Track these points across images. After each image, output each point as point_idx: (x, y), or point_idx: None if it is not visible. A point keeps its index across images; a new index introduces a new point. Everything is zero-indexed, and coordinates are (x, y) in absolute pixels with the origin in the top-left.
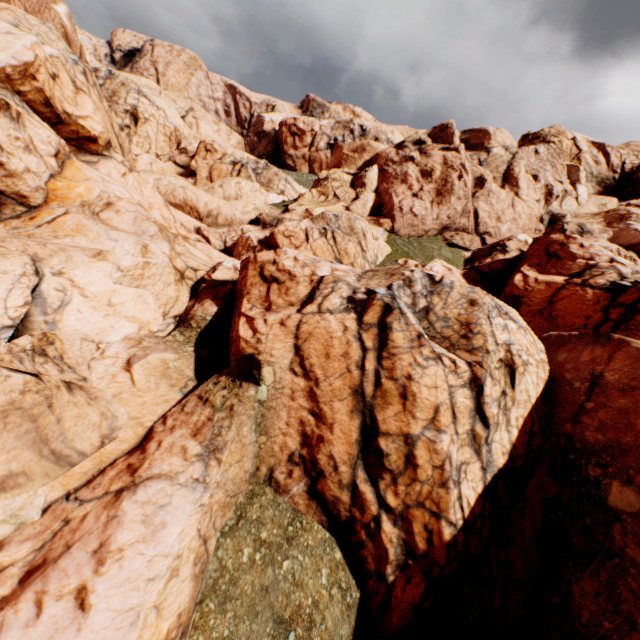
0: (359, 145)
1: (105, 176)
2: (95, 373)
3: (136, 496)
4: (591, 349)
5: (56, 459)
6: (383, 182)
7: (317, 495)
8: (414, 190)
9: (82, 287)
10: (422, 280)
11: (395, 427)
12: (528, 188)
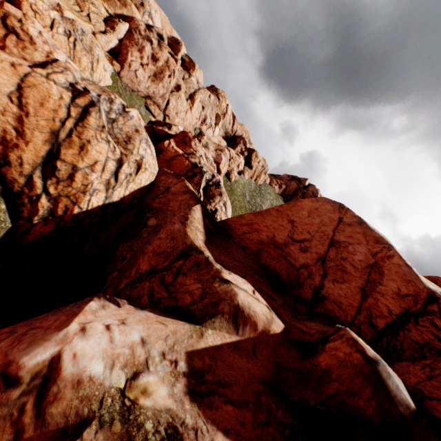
0: None
1: None
2: None
3: None
4: (174, 179)
5: None
6: (128, 40)
7: (0, 174)
8: (143, 62)
9: None
10: (119, 106)
11: (70, 160)
12: (197, 110)
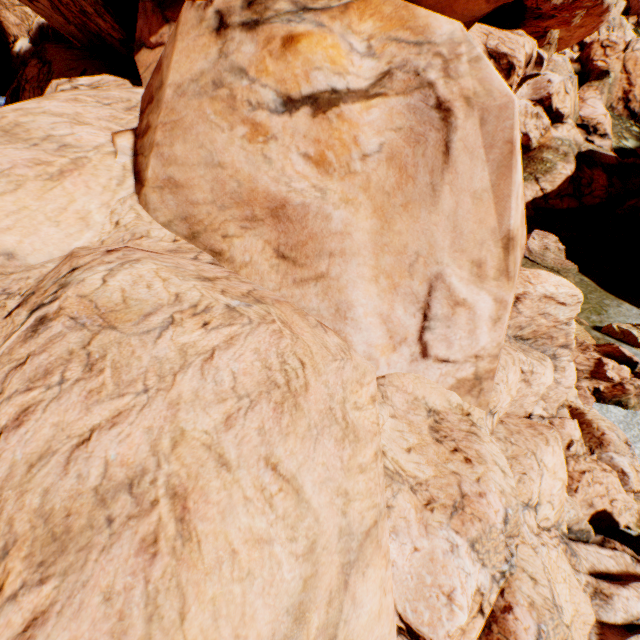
0: None
1: None
2: None
3: (588, 101)
4: None
5: None
6: None
7: (626, 108)
8: None
9: None
10: None
11: None
12: None
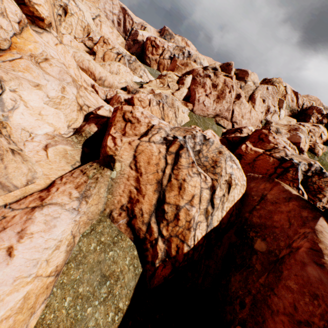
0: (185, 62)
1: (46, 42)
2: (27, 148)
3: (42, 211)
4: (265, 184)
5: (1, 186)
6: (193, 85)
7: (131, 226)
8: (207, 93)
9: (26, 101)
10: (200, 137)
11: (173, 201)
12: (259, 105)
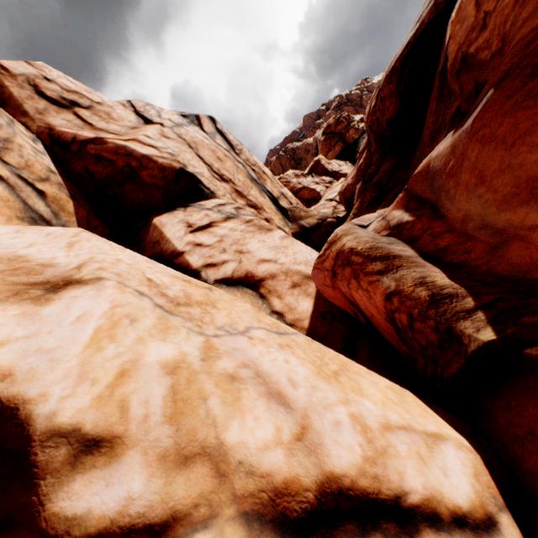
0: None
1: None
2: None
3: None
4: None
5: None
6: None
7: None
8: None
9: None
10: None
11: None
12: None
